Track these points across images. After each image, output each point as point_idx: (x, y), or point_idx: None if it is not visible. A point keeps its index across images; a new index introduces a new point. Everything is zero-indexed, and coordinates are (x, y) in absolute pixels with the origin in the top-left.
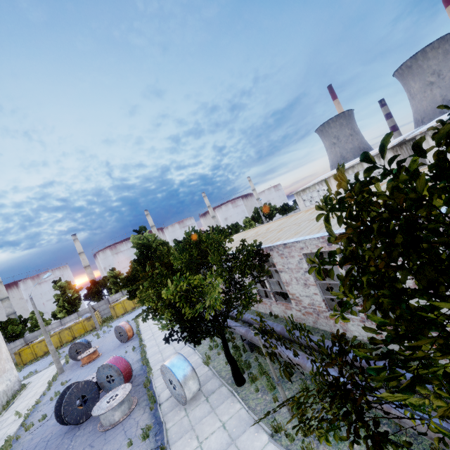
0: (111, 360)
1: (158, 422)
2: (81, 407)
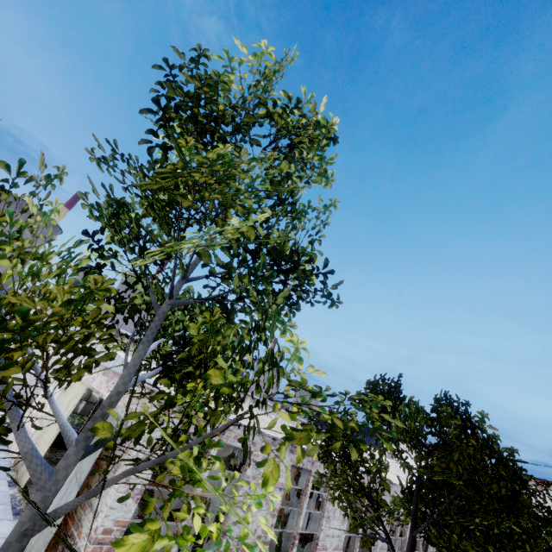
0: None
1: None
2: None
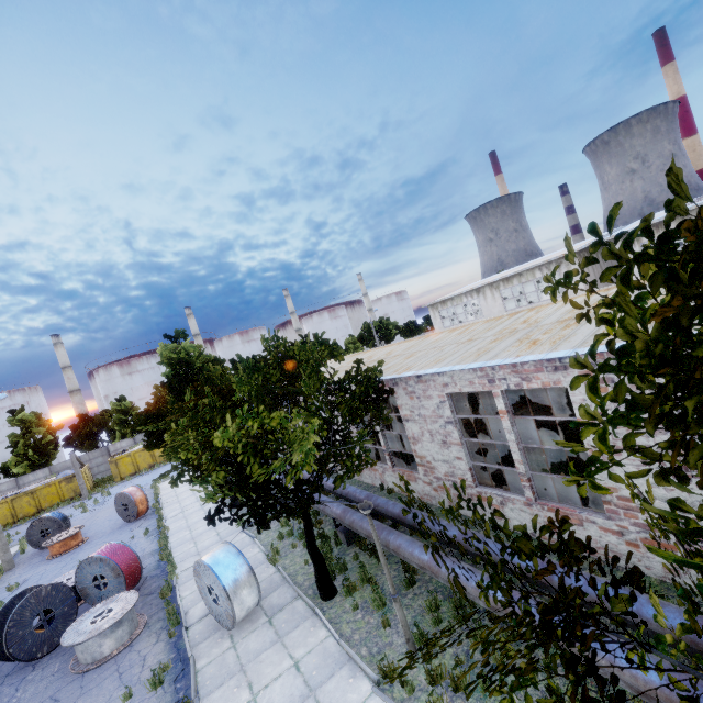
0: (105, 550)
1: (182, 658)
2: (42, 630)
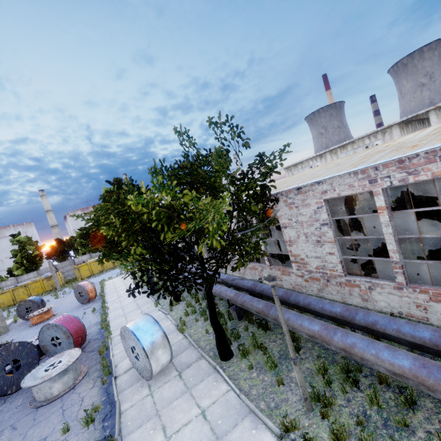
0: (59, 319)
1: (110, 401)
2: (12, 374)
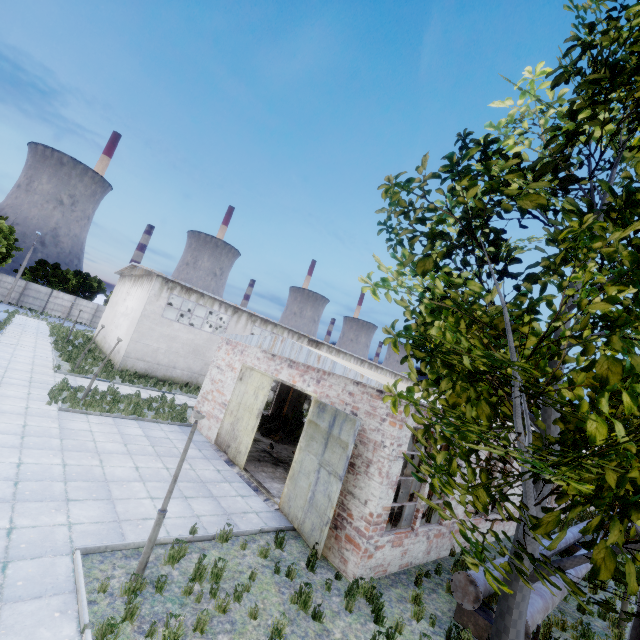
0: None
1: None
2: None
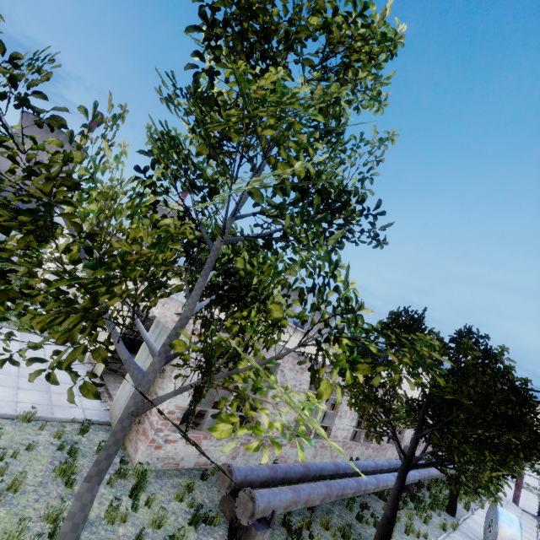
0: None
1: None
2: None
